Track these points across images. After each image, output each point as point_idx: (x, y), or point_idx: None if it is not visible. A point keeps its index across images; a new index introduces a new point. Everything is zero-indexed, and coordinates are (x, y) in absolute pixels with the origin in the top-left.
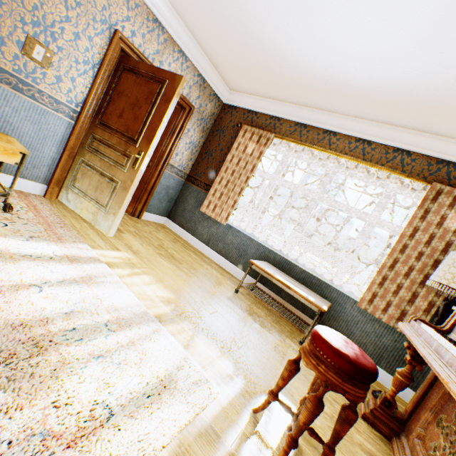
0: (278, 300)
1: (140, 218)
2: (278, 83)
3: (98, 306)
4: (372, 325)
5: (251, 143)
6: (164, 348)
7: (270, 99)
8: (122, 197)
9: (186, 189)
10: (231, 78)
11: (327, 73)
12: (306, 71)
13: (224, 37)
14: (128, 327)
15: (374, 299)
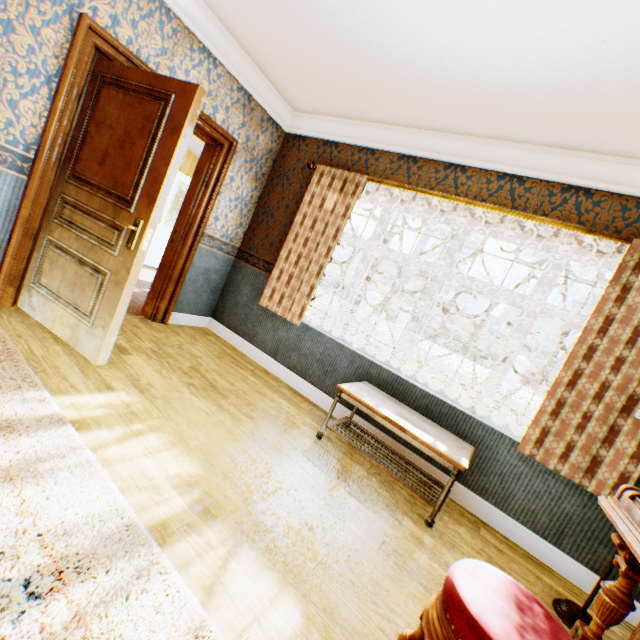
0: (389, 442)
1: (165, 323)
2: (366, 91)
3: (26, 531)
4: (543, 480)
5: (331, 193)
6: (154, 614)
7: (357, 120)
8: (115, 299)
9: (237, 272)
10: (293, 91)
11: (445, 65)
12: (409, 65)
13: (270, 18)
14: (83, 573)
15: (545, 439)
